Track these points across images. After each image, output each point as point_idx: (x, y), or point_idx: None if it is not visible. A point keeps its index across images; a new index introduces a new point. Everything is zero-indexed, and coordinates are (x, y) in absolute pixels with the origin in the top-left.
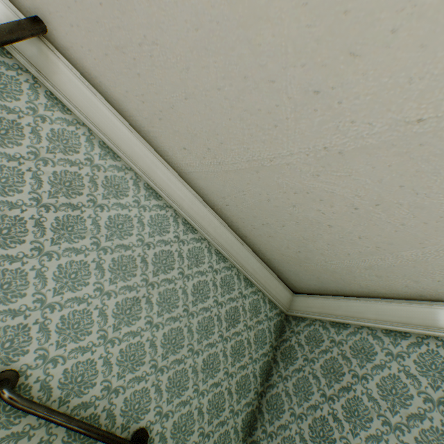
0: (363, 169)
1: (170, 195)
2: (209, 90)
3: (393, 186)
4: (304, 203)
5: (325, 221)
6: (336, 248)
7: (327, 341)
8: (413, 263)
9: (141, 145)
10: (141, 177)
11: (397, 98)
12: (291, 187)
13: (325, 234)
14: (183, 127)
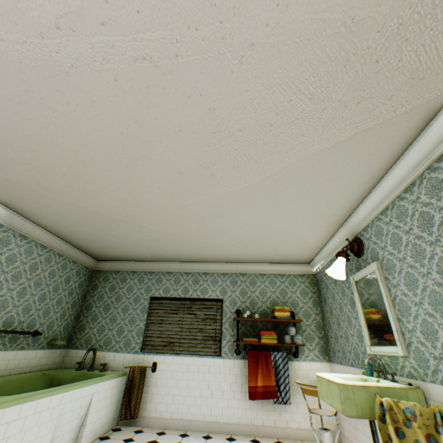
0: (122, 239)
1: (34, 236)
2: (71, 217)
3: (130, 242)
4: (105, 241)
5: (112, 245)
6: (116, 250)
7: (112, 279)
8: (139, 254)
9: (18, 217)
10: (17, 231)
11: (128, 233)
12: (100, 237)
13: (112, 247)
14: (51, 218)
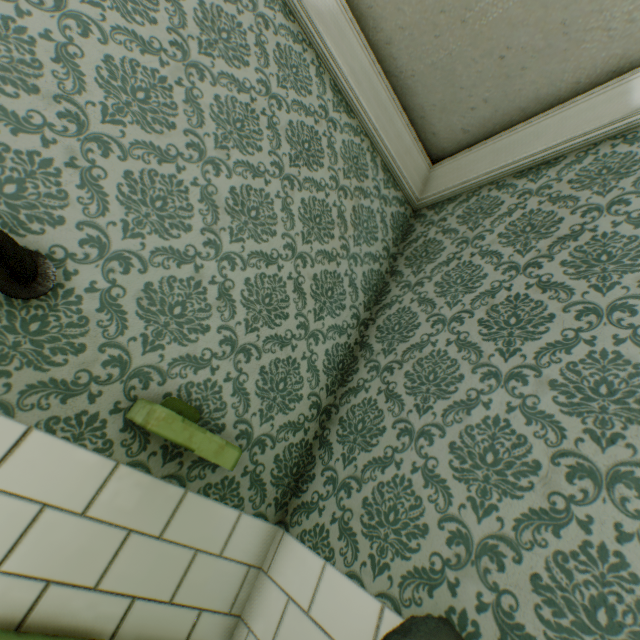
0: None
1: None
2: None
3: None
4: None
5: None
6: None
7: (510, 200)
8: None
9: None
10: None
11: None
12: None
13: None
14: None
